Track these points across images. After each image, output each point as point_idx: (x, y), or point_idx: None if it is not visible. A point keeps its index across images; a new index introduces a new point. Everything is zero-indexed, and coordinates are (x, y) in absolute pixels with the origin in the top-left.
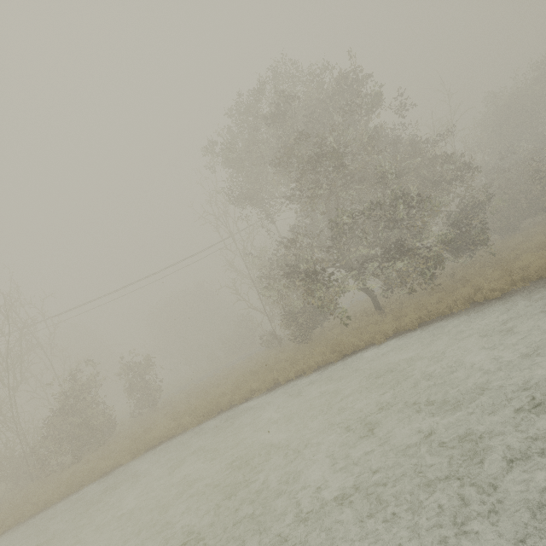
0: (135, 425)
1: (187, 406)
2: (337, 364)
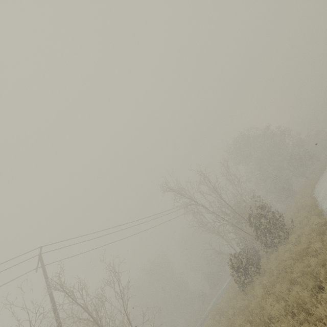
0: None
1: (295, 201)
2: None
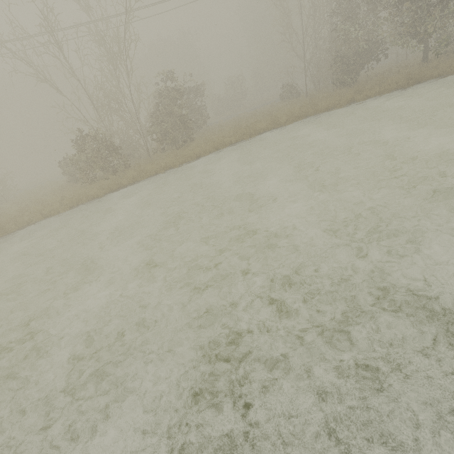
0: (208, 132)
1: (265, 117)
2: (415, 87)
